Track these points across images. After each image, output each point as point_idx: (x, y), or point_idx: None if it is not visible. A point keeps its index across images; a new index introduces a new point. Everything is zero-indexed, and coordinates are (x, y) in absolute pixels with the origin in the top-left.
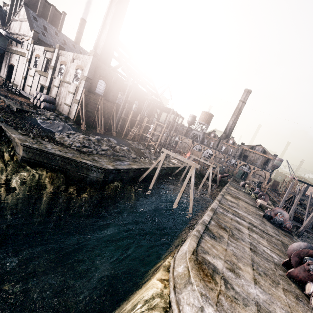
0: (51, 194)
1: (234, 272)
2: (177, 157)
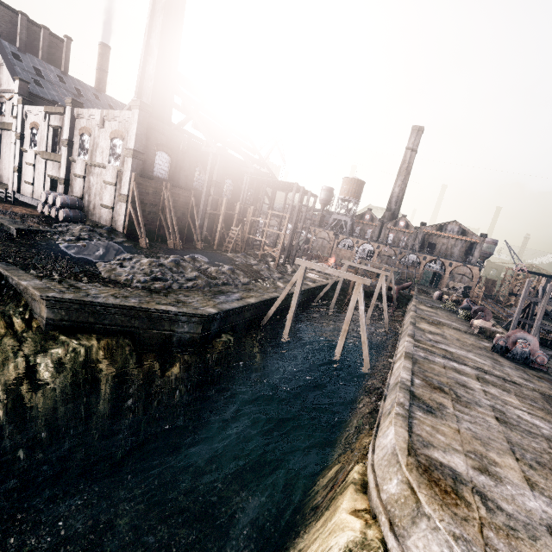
0: (114, 379)
1: (489, 472)
2: (326, 270)
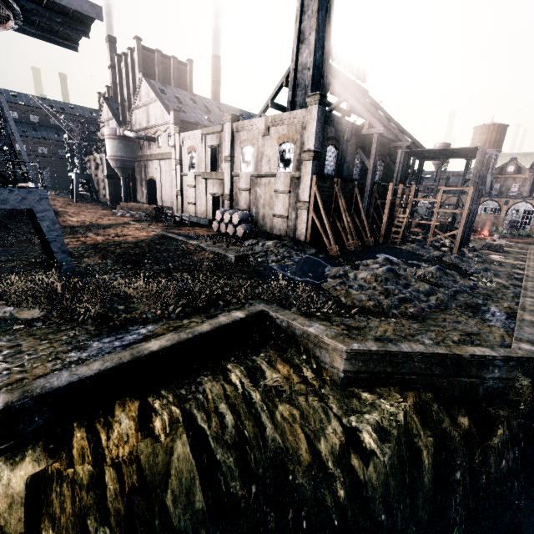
0: (433, 445)
1: None
2: None
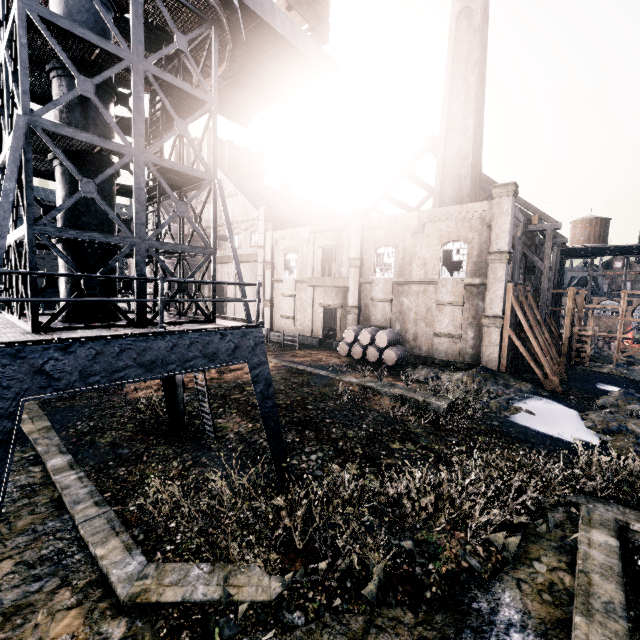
0: None
1: None
2: None
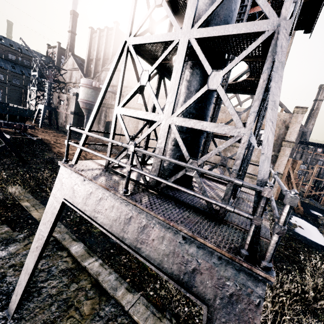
0: None
1: None
2: None
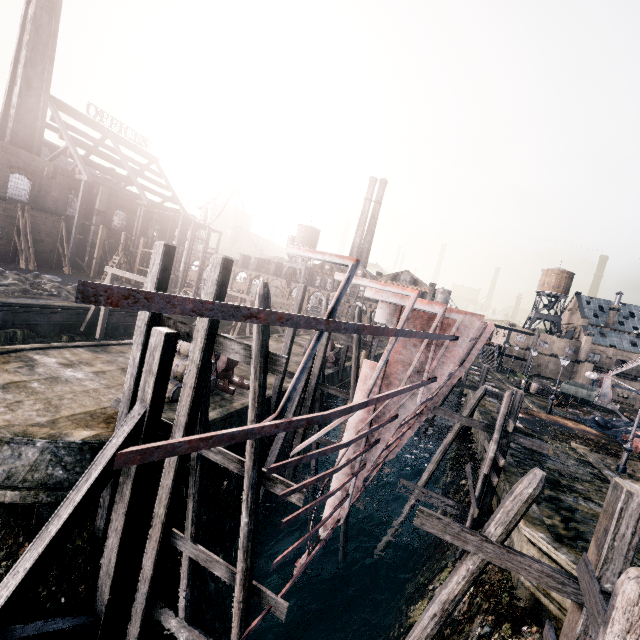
0: None
1: (70, 365)
2: (125, 275)
